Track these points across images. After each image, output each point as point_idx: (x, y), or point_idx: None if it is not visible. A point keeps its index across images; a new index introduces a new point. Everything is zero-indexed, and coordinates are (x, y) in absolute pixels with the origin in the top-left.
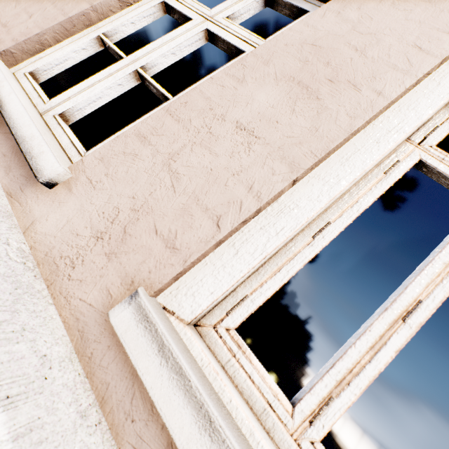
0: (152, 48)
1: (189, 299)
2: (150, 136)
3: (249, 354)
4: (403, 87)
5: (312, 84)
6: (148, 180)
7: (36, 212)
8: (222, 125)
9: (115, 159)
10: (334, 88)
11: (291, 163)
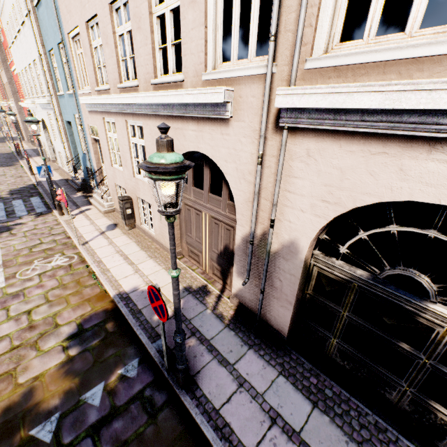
0: (168, 34)
1: (210, 68)
2: (185, 53)
3: (223, 64)
4: None
5: None
6: (191, 60)
7: (186, 87)
8: (190, 34)
9: (186, 65)
10: None
11: (202, 25)
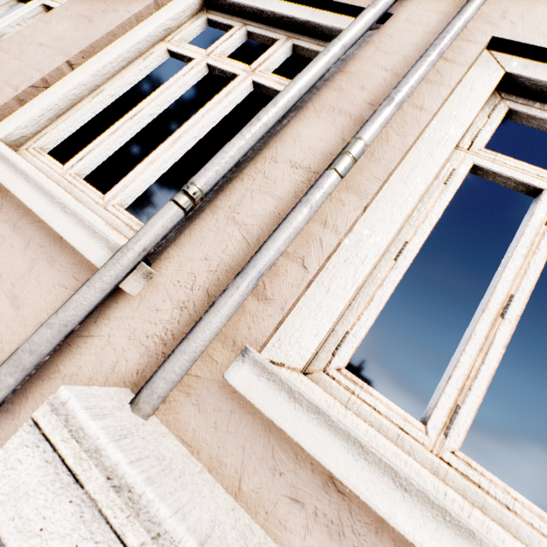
0: (1, 23)
1: (2, 131)
2: None
3: (44, 154)
4: (144, 6)
5: (92, 15)
6: None
7: None
8: (30, 47)
9: None
10: (104, 15)
11: (67, 55)
